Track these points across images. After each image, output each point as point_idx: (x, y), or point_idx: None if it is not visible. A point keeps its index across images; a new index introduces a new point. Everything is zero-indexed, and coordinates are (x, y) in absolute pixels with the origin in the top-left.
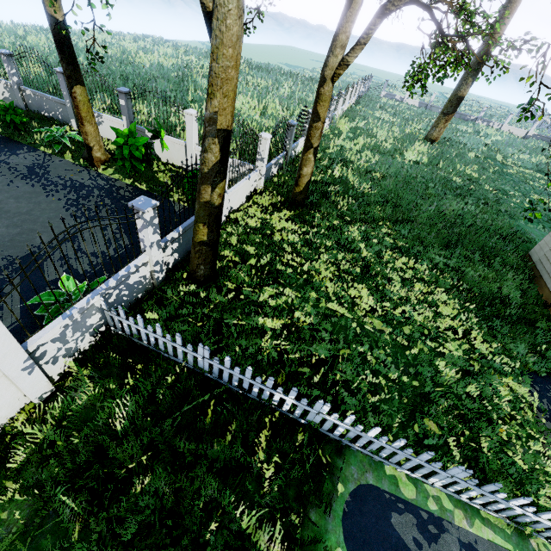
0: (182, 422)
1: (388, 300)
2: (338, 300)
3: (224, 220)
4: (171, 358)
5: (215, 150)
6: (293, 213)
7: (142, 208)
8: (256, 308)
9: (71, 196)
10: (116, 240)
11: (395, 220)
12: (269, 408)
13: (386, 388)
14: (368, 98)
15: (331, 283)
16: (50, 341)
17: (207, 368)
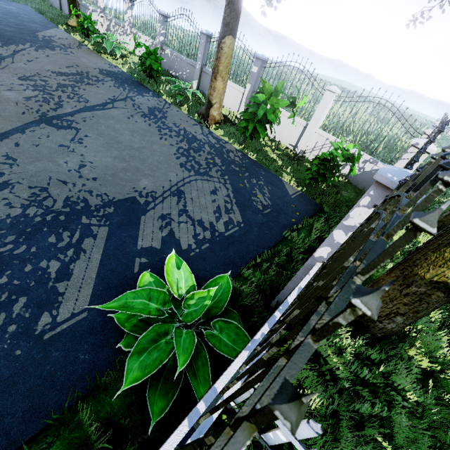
0: None
1: None
2: None
3: None
4: None
5: None
6: None
7: None
8: None
9: (182, 145)
10: (227, 211)
11: None
12: None
13: None
14: None
15: None
16: None
17: None
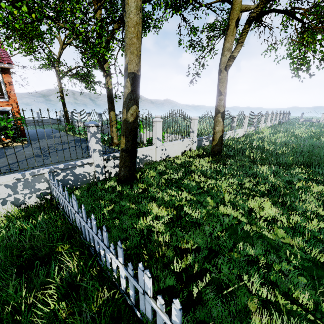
0: (36, 271)
1: (299, 216)
2: (233, 205)
3: (160, 160)
4: (69, 220)
5: (128, 85)
6: (211, 159)
7: (88, 123)
8: (151, 200)
9: None
10: None
11: (310, 165)
12: (115, 286)
13: (284, 310)
14: (288, 123)
15: (229, 195)
16: (4, 185)
17: (80, 226)
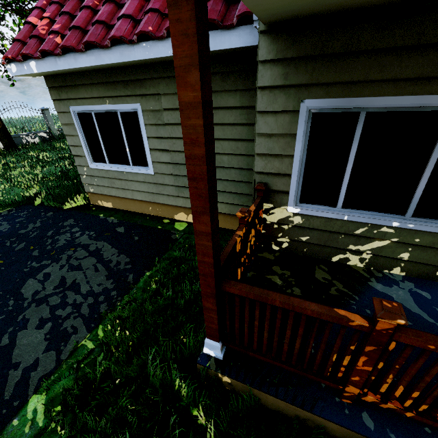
0: None
1: None
2: None
3: None
4: None
5: None
6: None
7: None
8: None
9: None
10: None
11: None
12: None
13: None
14: None
15: None
16: None
17: None
